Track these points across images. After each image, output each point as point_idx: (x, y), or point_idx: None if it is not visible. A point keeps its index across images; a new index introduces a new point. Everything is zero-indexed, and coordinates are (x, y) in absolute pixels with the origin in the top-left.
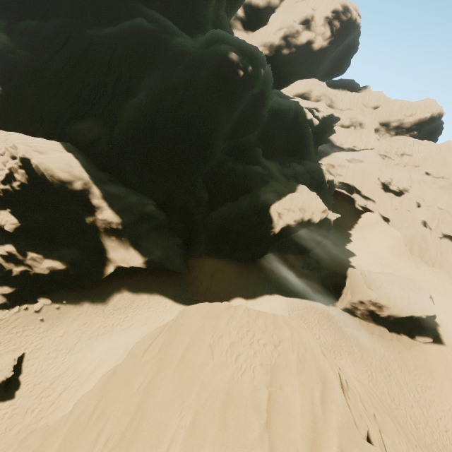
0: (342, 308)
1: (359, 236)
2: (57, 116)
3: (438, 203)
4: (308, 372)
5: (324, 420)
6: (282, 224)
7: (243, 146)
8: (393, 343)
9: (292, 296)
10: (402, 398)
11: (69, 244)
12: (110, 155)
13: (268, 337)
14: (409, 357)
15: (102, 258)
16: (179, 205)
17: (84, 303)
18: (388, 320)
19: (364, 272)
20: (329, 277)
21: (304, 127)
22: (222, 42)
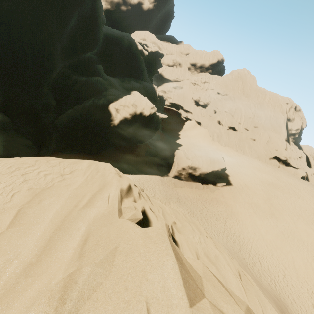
0: (173, 176)
1: (184, 135)
2: None
3: (225, 109)
4: (89, 186)
5: (77, 215)
6: (120, 118)
7: (86, 63)
8: (204, 191)
9: (136, 174)
10: (210, 221)
11: None
12: None
13: (58, 169)
14: (214, 197)
15: None
16: (23, 110)
17: None
18: (200, 177)
19: (185, 150)
20: (164, 159)
21: (137, 54)
22: None
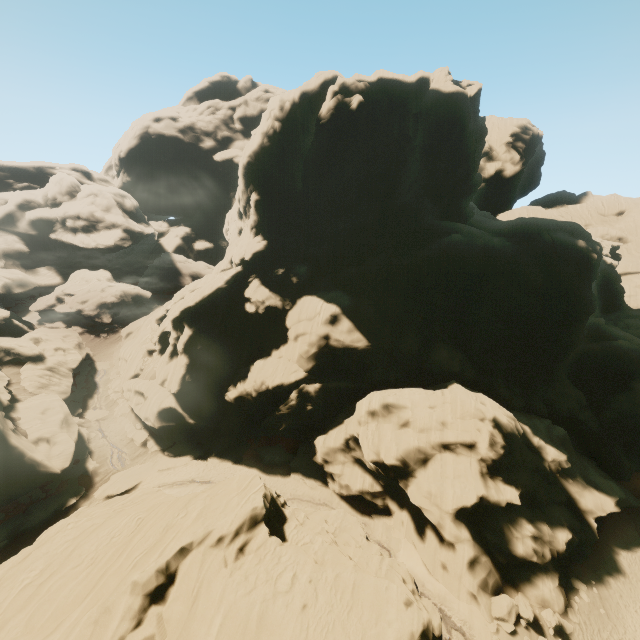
0: None
1: None
2: (411, 352)
3: None
4: None
5: None
6: None
7: None
8: None
9: None
10: None
11: (548, 503)
12: (479, 379)
13: None
14: None
15: (575, 510)
16: (564, 415)
17: (606, 578)
18: None
19: None
20: None
21: (613, 274)
22: (541, 230)
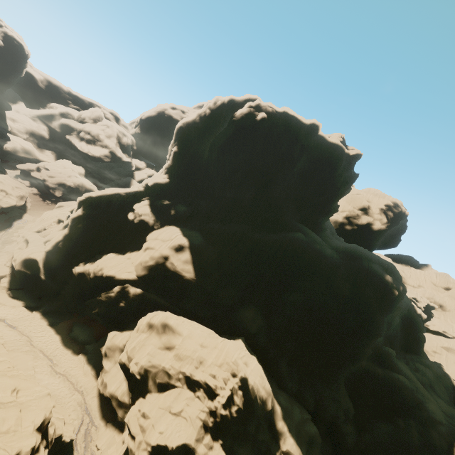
0: None
1: None
2: (226, 301)
3: None
4: None
5: None
6: None
7: None
8: None
9: None
10: None
11: None
12: (268, 349)
13: None
14: None
15: None
16: (327, 418)
17: None
18: None
19: None
20: None
21: (419, 323)
22: (365, 258)
